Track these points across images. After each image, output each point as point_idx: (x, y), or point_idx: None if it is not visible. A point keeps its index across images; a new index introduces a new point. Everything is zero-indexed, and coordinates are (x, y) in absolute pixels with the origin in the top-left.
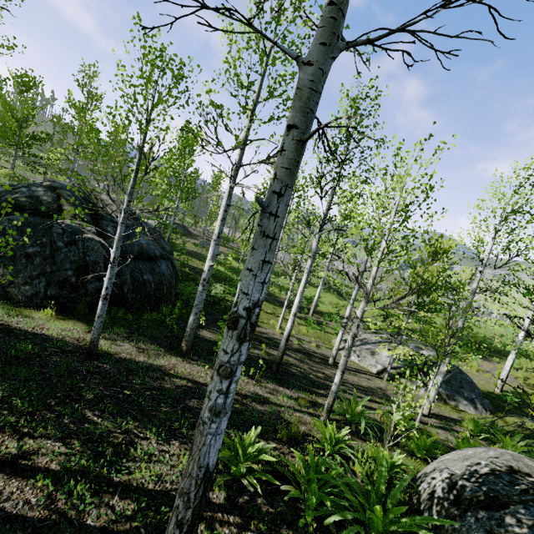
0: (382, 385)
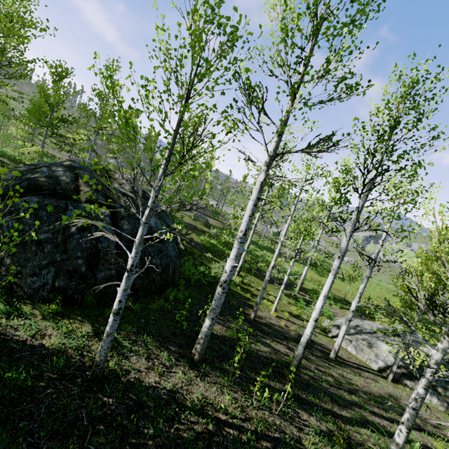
0: (391, 391)
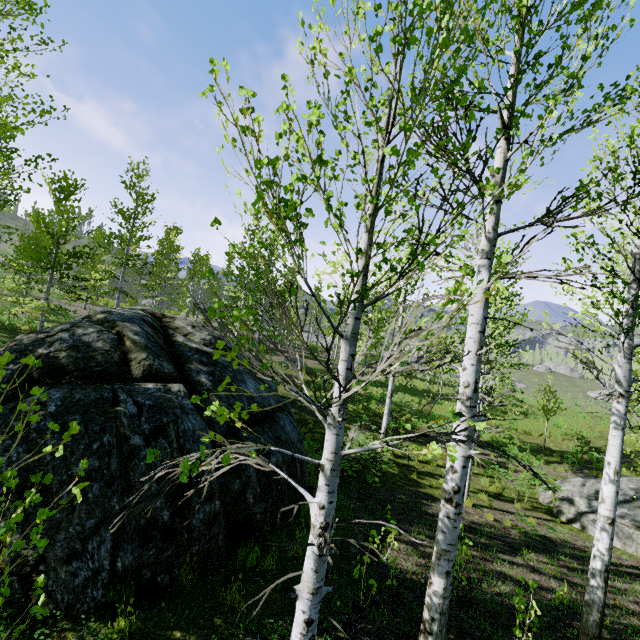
0: None
